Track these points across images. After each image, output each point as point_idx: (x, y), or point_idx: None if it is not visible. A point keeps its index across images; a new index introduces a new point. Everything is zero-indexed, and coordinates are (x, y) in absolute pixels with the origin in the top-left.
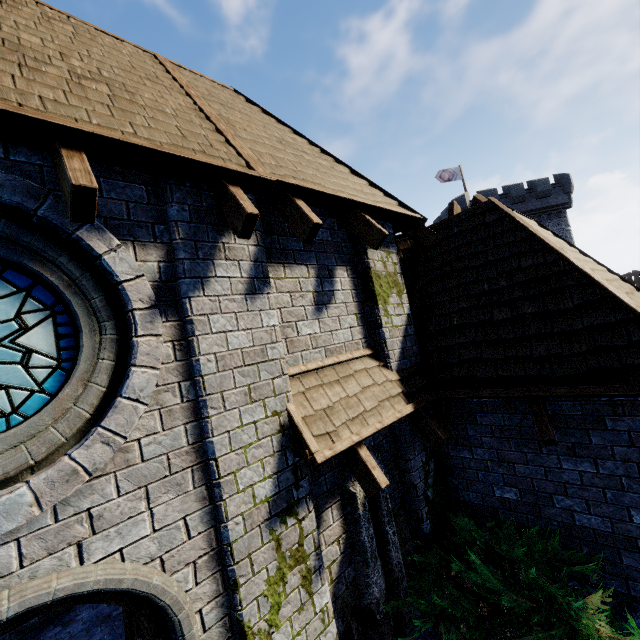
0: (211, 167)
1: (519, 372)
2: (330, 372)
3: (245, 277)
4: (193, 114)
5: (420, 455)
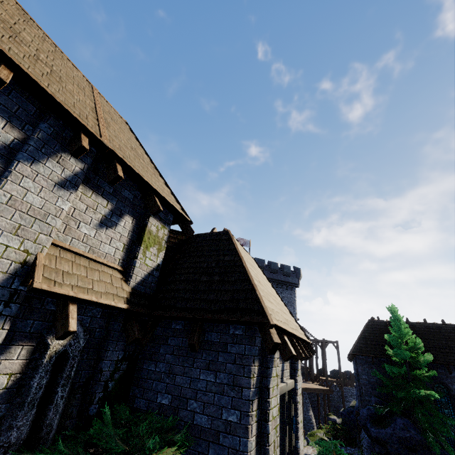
0: (77, 121)
1: (196, 306)
2: (85, 261)
3: (63, 177)
4: (90, 108)
5: (119, 352)
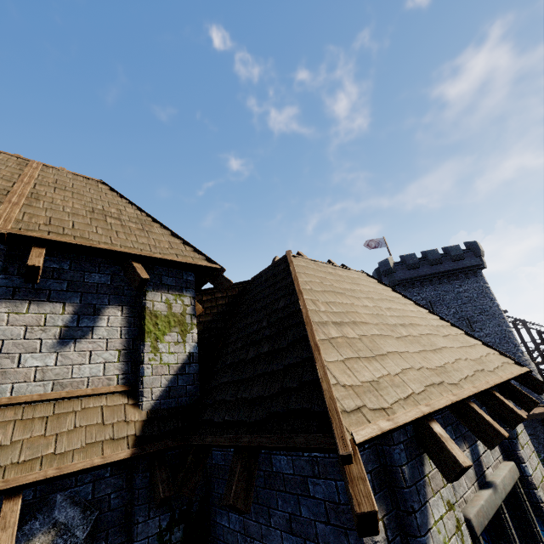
0: None
1: (235, 416)
2: (47, 407)
3: None
4: None
5: (159, 518)
